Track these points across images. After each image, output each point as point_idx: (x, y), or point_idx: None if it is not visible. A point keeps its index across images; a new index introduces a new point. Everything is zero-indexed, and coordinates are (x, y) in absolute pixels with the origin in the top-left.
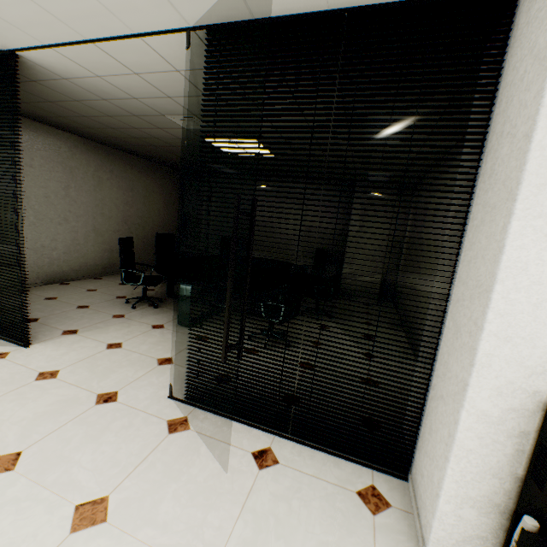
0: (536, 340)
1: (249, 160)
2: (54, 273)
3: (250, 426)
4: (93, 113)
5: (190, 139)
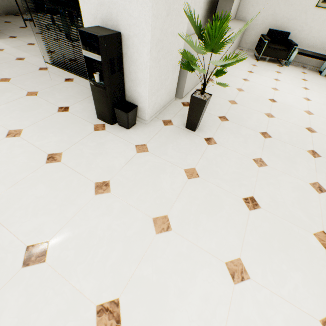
0: (90, 0)
1: None
2: (8, 7)
3: (71, 73)
4: None
5: None
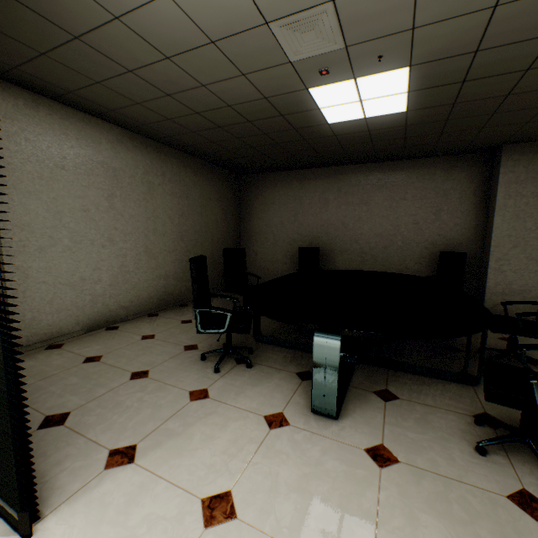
0: None
1: (351, 130)
2: (98, 315)
3: None
4: (143, 55)
5: (282, 96)
